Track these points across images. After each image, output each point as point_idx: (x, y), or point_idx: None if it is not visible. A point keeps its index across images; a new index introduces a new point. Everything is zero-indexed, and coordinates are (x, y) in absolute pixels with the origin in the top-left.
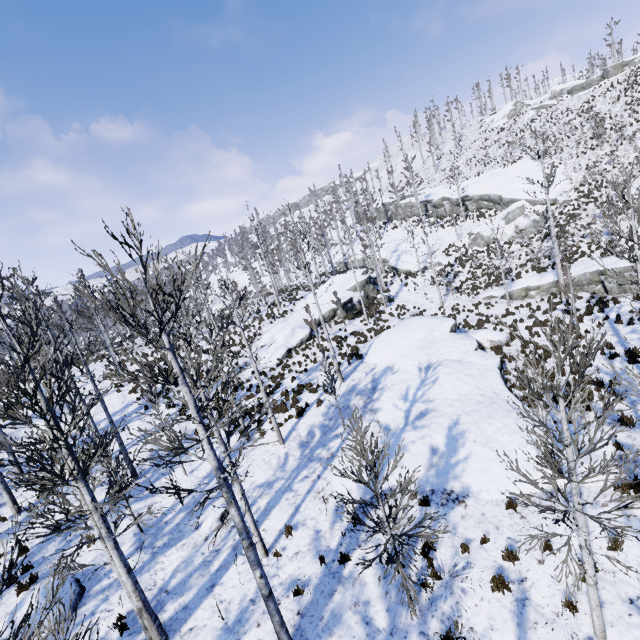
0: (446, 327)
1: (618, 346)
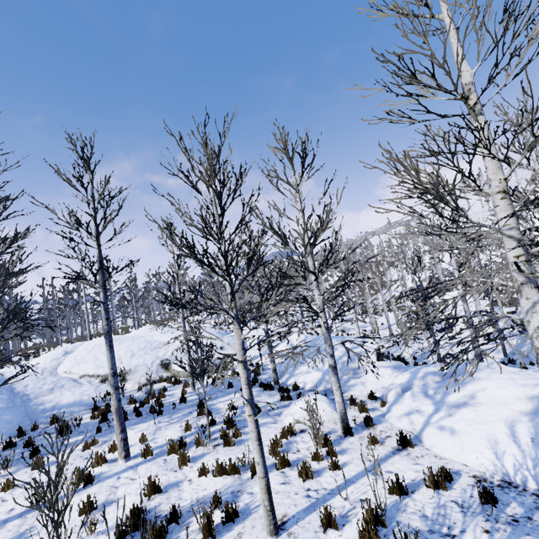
0: None
1: None
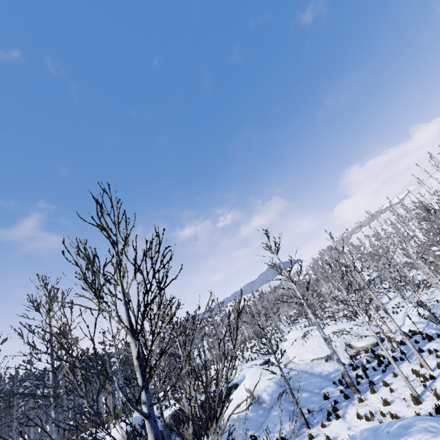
0: None
1: None
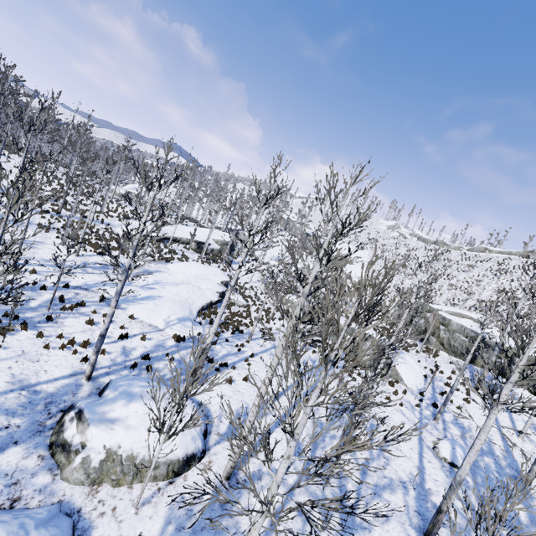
0: (221, 279)
1: (273, 332)
